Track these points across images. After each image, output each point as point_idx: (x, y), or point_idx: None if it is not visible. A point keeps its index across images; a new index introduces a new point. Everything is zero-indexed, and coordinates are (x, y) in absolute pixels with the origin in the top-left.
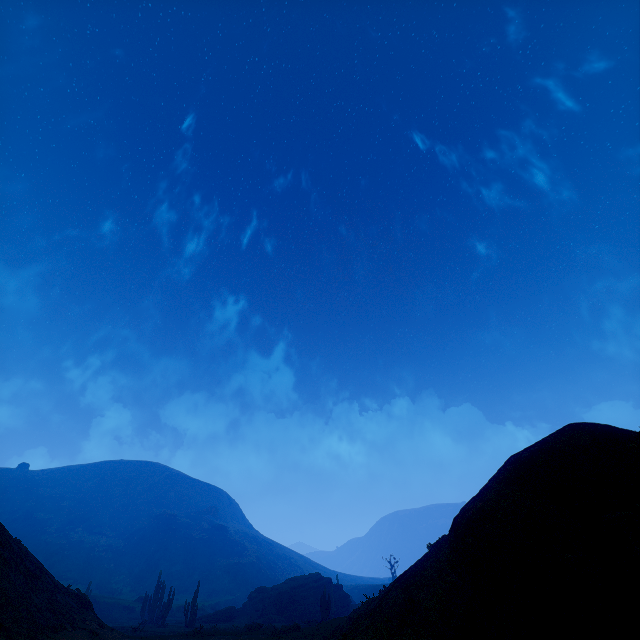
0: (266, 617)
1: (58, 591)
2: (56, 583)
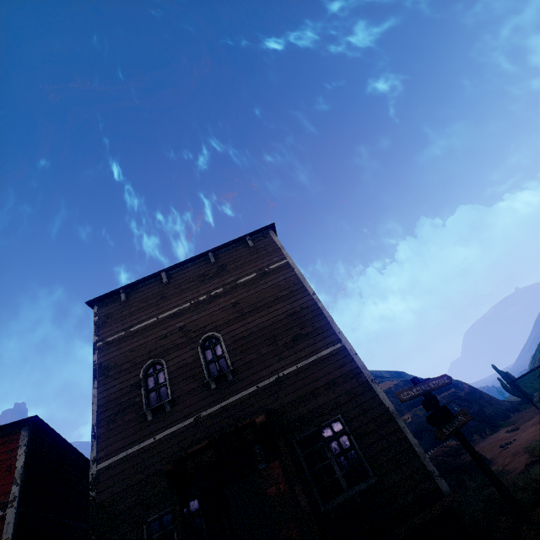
0: None
1: None
2: None
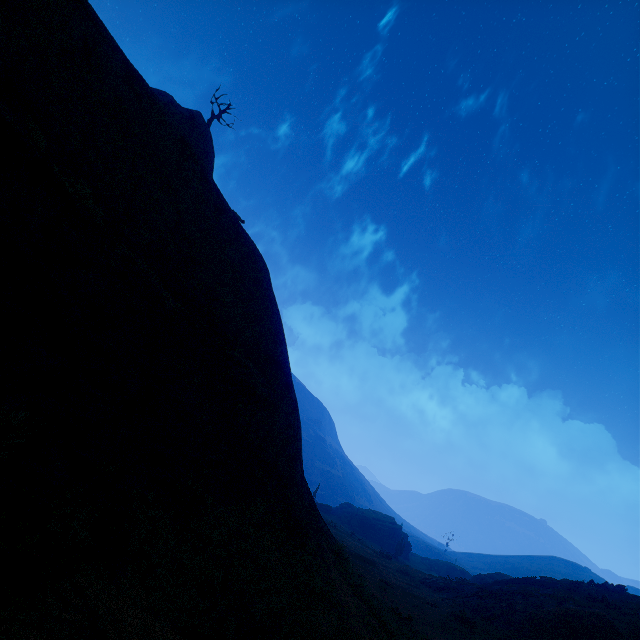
0: (353, 527)
1: None
2: None
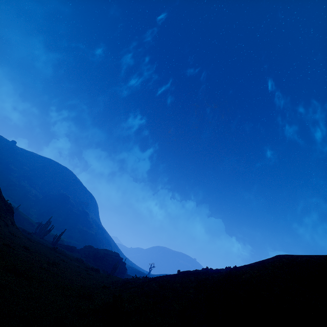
0: (87, 259)
1: (0, 199)
2: (1, 195)
